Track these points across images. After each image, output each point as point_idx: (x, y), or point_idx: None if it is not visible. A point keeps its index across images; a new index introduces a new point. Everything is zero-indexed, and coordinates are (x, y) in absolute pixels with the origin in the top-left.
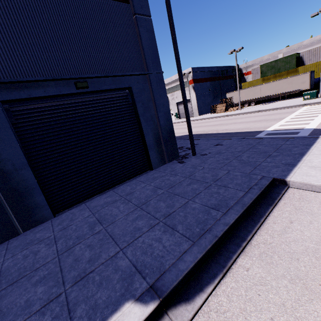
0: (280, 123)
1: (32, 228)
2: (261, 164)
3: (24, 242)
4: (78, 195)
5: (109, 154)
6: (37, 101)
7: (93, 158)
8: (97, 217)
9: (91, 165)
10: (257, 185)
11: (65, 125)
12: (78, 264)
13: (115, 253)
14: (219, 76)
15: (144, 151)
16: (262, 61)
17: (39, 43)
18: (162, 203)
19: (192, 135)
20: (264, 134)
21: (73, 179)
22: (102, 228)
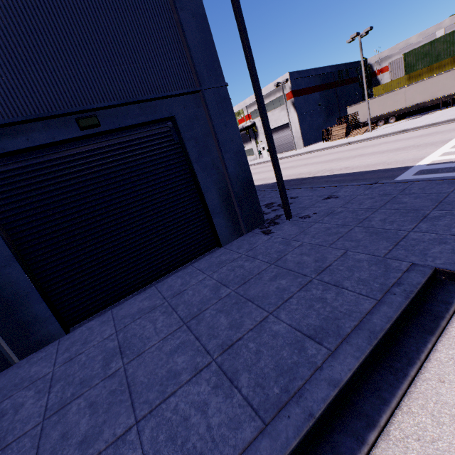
0: (443, 150)
1: (32, 354)
2: (409, 235)
3: (12, 382)
4: (104, 296)
5: (147, 229)
6: (21, 156)
7: (122, 237)
8: (120, 340)
9: (119, 249)
10: (401, 285)
11: (71, 189)
12: (64, 446)
13: (125, 430)
14: (334, 82)
15: (205, 217)
16: (407, 47)
17: (9, 61)
18: (223, 319)
19: (283, 185)
20: (412, 172)
21: (93, 272)
22: (121, 365)
